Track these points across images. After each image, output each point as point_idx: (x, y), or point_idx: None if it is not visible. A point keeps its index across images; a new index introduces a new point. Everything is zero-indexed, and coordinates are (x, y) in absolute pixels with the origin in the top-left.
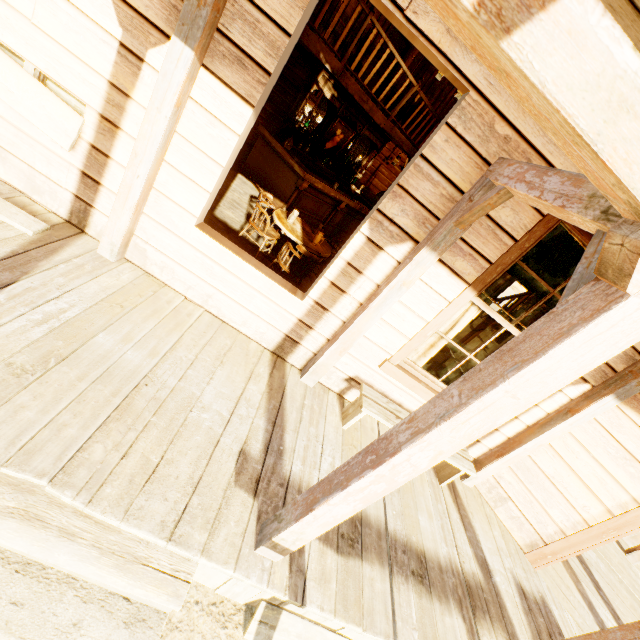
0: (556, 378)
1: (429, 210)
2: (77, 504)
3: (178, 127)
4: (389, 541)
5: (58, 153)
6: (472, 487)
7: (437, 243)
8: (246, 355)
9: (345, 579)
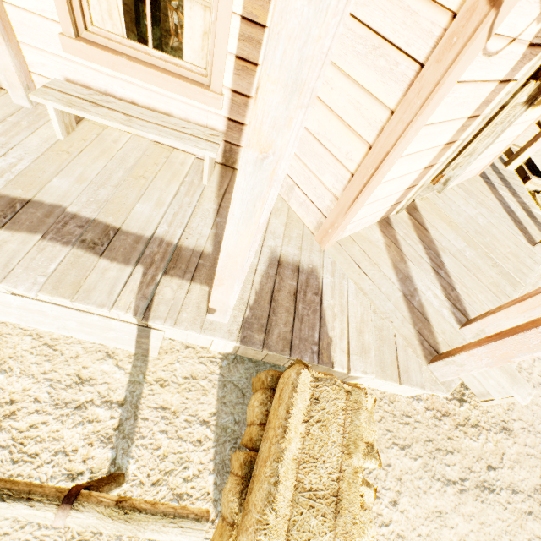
0: None
1: None
2: None
3: None
4: (59, 218)
5: None
6: None
7: None
8: None
9: None
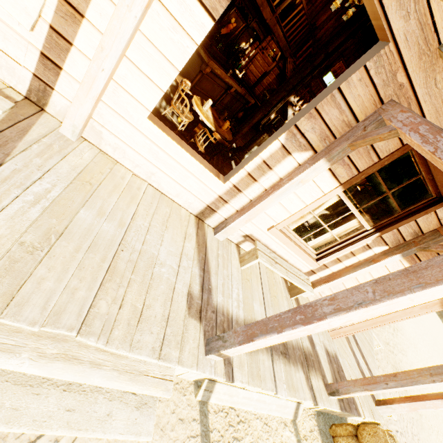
0: (441, 294)
1: (331, 130)
2: (99, 345)
3: (141, 26)
4: None
5: (15, 29)
6: (305, 297)
7: (332, 157)
8: (180, 220)
9: (251, 363)
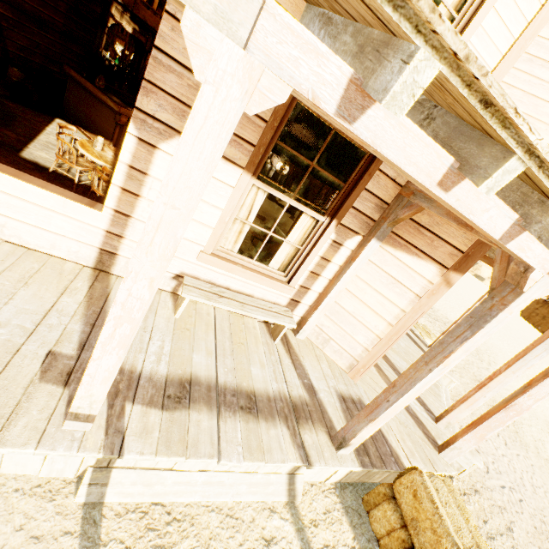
0: (195, 181)
1: (184, 102)
2: None
3: None
4: (218, 391)
5: None
6: (305, 339)
7: None
8: (60, 274)
9: (170, 427)
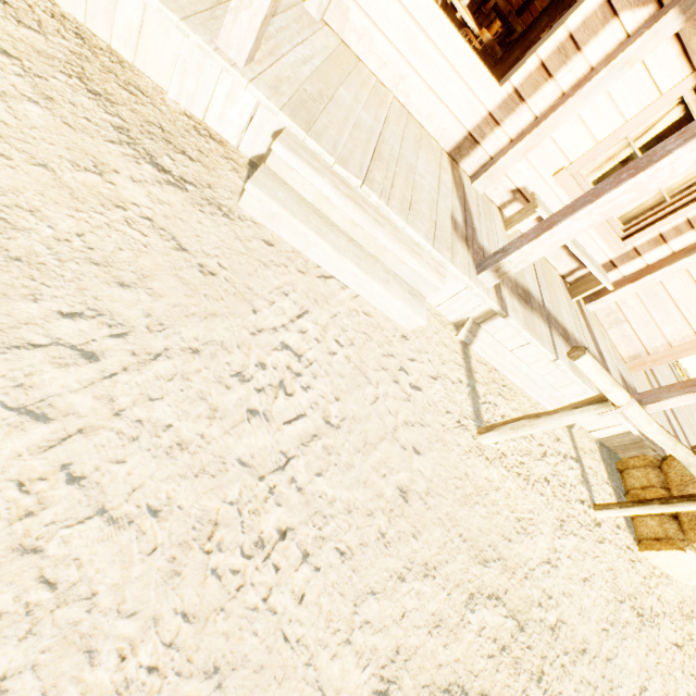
0: None
1: None
2: (381, 204)
3: None
4: (546, 312)
5: None
6: (592, 313)
7: (691, 3)
8: (432, 148)
9: (526, 317)
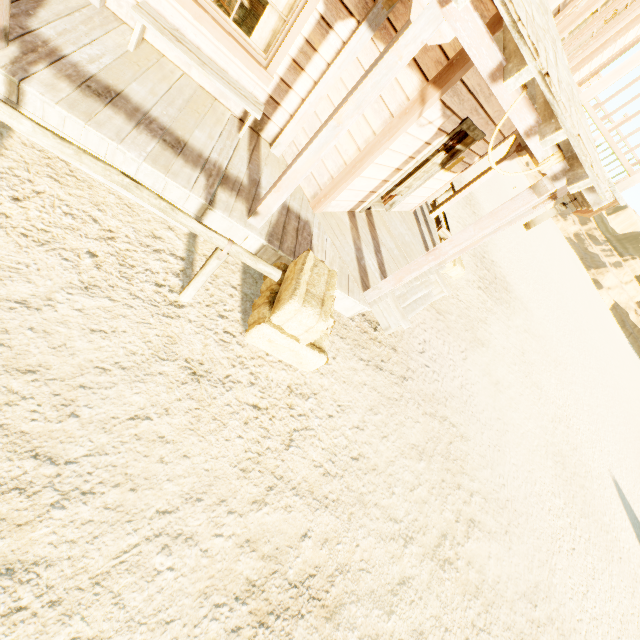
0: None
1: None
2: None
3: None
4: (146, 116)
5: None
6: (281, 159)
7: None
8: None
9: (79, 101)
